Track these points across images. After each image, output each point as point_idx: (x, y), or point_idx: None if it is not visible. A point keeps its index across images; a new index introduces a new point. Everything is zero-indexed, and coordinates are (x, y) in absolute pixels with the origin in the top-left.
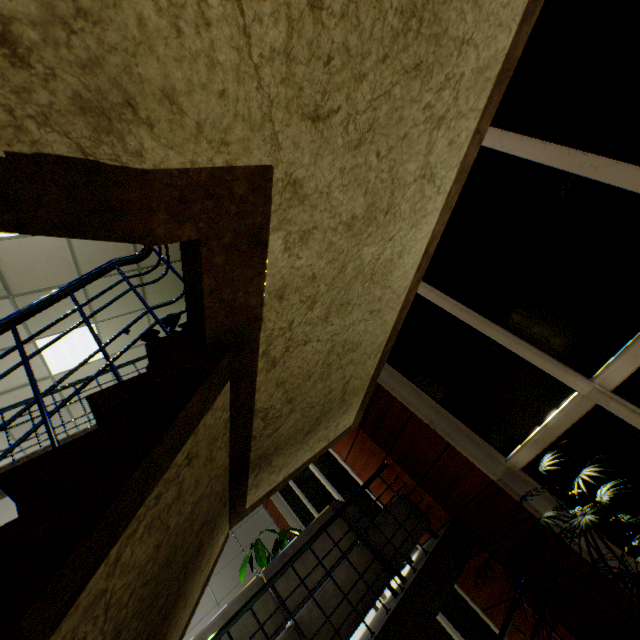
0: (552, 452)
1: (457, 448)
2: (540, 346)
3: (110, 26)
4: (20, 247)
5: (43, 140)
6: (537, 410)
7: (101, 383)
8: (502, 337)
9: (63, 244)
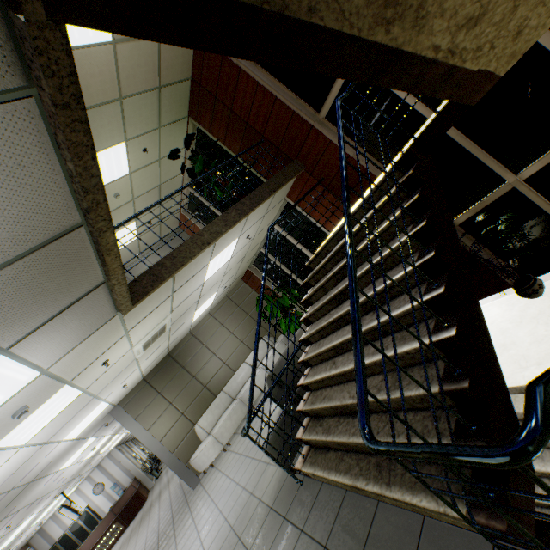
0: (485, 212)
1: None
2: (498, 159)
3: (544, 29)
4: (81, 59)
5: (490, 66)
6: (481, 194)
7: (124, 197)
8: (480, 154)
9: (111, 57)
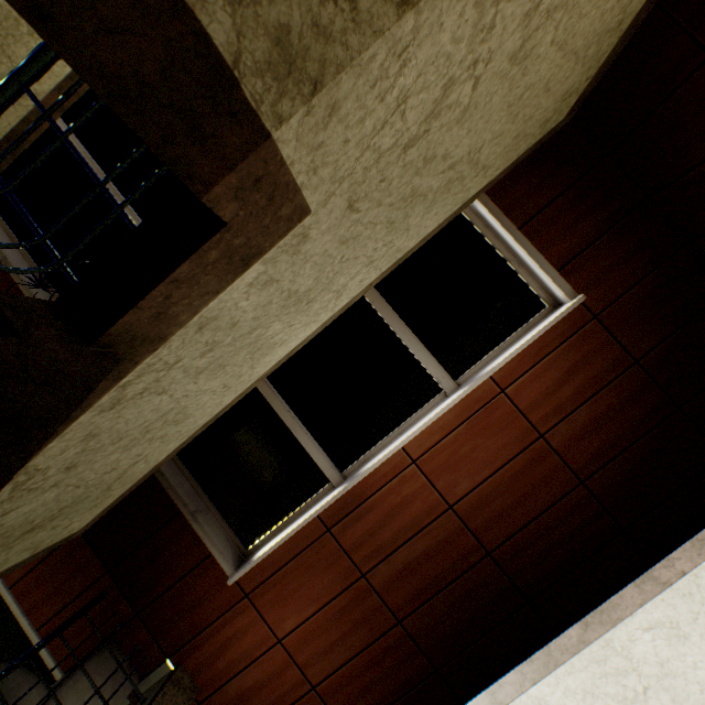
0: None
1: (21, 286)
2: (134, 204)
3: None
4: None
5: None
6: None
7: None
8: (109, 188)
9: None
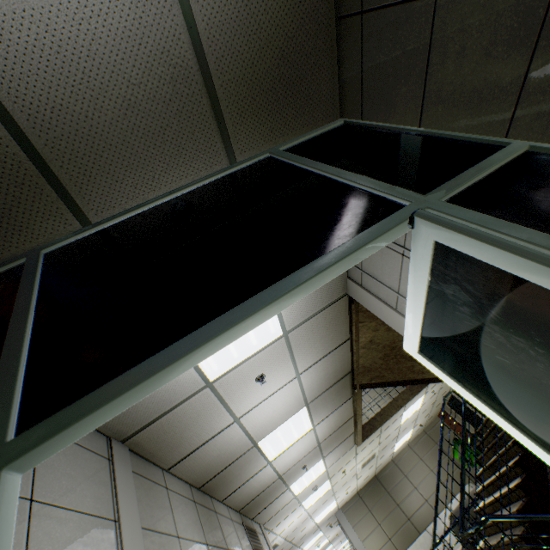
0: None
1: None
2: None
3: None
4: None
5: None
6: None
7: None
8: None
9: None
